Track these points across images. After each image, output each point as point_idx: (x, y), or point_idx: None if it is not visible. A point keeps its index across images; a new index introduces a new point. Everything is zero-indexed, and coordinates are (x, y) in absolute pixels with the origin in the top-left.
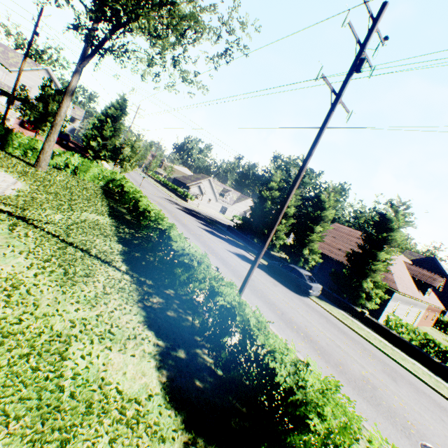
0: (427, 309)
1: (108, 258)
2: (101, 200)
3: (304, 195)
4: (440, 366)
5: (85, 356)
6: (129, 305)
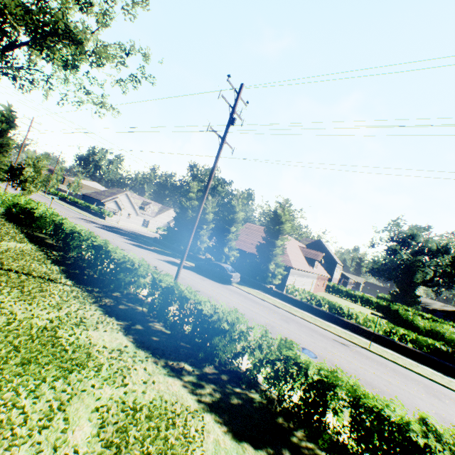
0: (317, 279)
1: (51, 277)
2: (12, 228)
3: (220, 202)
4: (318, 310)
5: (72, 335)
6: (88, 306)
